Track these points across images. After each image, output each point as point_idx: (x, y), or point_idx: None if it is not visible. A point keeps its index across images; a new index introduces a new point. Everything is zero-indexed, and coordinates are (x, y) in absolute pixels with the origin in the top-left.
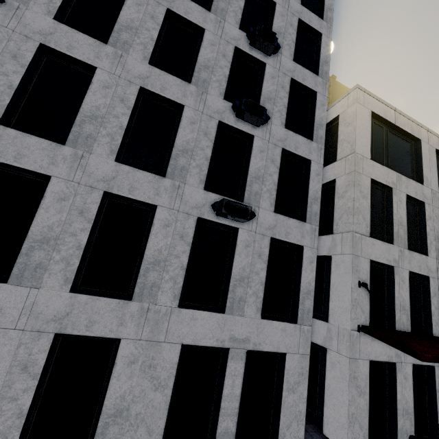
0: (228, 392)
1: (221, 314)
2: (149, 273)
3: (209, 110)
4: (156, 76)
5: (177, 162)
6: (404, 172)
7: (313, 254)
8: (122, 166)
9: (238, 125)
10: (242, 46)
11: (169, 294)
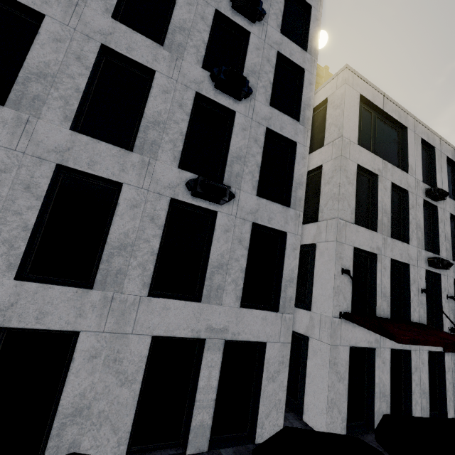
0: (204, 384)
1: (197, 303)
2: (114, 258)
3: (185, 79)
4: (120, 33)
5: (147, 136)
6: (390, 160)
7: (297, 240)
8: (79, 136)
9: (218, 99)
10: (224, 9)
11: (137, 282)
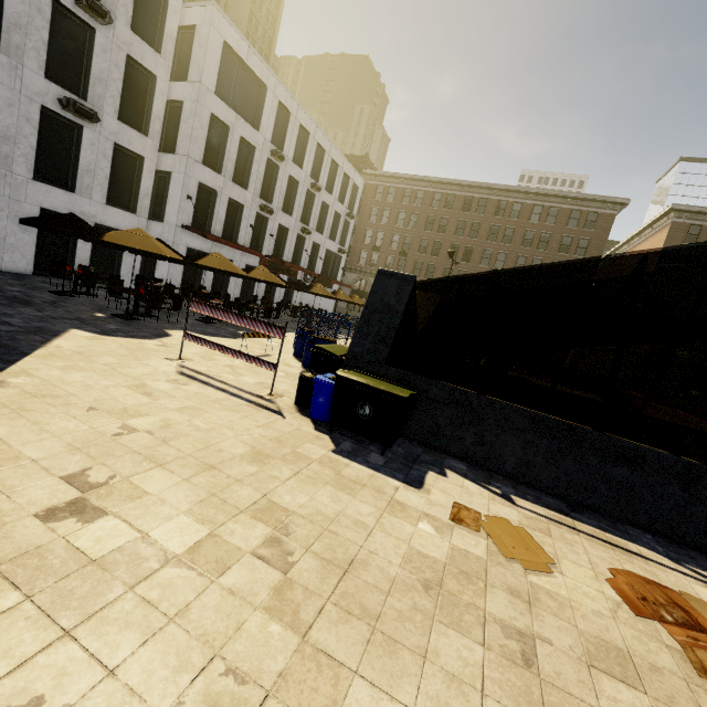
0: (82, 246)
1: (72, 194)
2: (2, 145)
3: None
4: None
5: (11, 38)
6: (247, 115)
7: (153, 166)
8: None
9: (77, 11)
10: None
11: (23, 168)
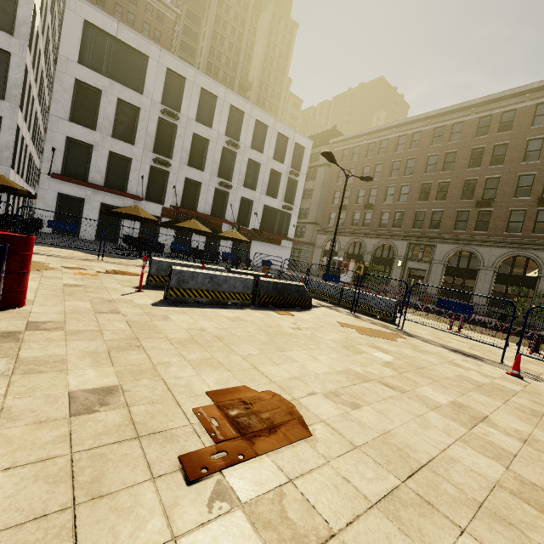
0: None
1: None
2: None
3: None
4: None
5: None
6: (128, 82)
7: (13, 124)
8: None
9: None
10: None
11: None
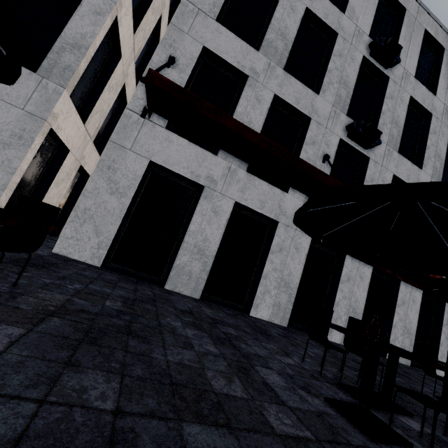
0: None
1: None
2: None
3: None
4: None
5: None
6: None
7: (107, 6)
8: None
9: None
10: None
11: None
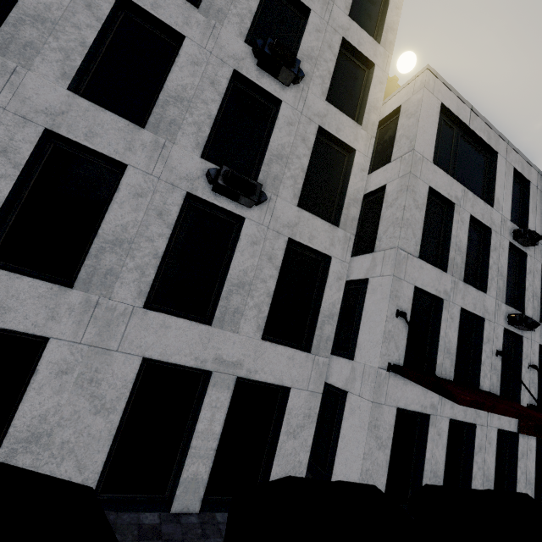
0: (204, 428)
1: (206, 326)
2: (105, 255)
3: (222, 52)
4: None
5: (165, 112)
6: (472, 189)
7: (344, 269)
8: (78, 99)
9: (261, 82)
10: None
11: (131, 288)
